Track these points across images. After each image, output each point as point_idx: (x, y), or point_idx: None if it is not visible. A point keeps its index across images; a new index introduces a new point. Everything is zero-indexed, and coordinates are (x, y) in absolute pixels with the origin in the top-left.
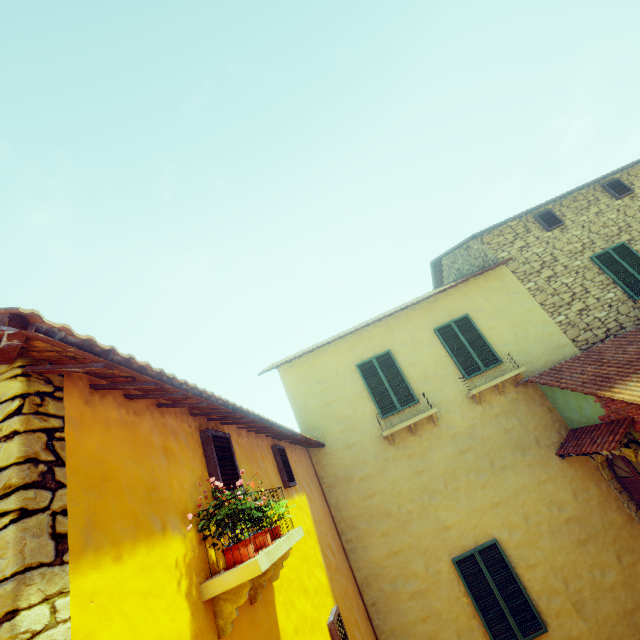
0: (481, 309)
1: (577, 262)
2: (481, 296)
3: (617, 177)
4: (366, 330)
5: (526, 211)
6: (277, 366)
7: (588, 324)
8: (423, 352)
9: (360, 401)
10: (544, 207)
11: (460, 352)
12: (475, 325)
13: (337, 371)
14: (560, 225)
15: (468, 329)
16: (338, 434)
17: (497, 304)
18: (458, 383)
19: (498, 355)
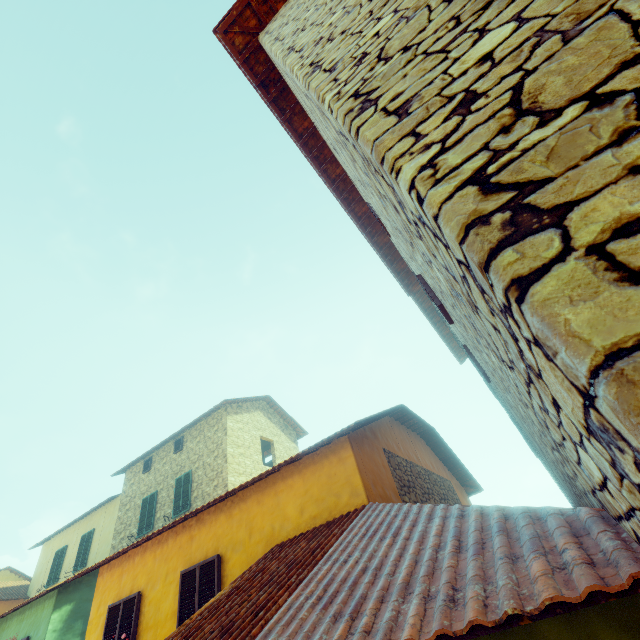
0: (100, 526)
1: (139, 501)
2: (105, 516)
3: (182, 436)
4: (70, 528)
5: (132, 462)
6: (34, 546)
7: (118, 549)
8: (74, 549)
9: (48, 574)
10: (153, 453)
11: (79, 554)
12: (91, 537)
13: (53, 552)
14: (147, 471)
15: (89, 539)
16: (35, 592)
17: (105, 524)
18: (71, 574)
19: (86, 561)
